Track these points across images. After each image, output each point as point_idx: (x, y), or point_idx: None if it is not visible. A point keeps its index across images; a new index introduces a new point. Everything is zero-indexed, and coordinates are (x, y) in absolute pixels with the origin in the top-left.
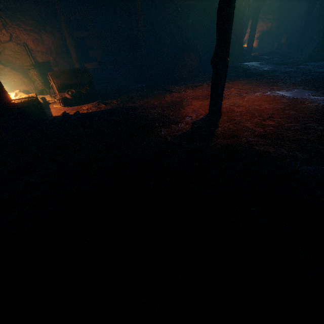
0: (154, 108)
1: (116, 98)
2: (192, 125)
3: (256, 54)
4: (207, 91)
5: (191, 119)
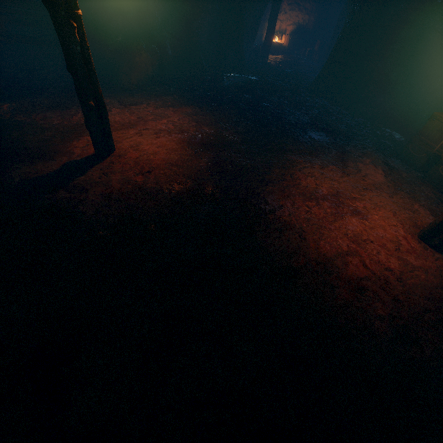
0: (45, 130)
1: (12, 101)
2: (61, 166)
3: (278, 58)
4: (135, 117)
5: (70, 157)
